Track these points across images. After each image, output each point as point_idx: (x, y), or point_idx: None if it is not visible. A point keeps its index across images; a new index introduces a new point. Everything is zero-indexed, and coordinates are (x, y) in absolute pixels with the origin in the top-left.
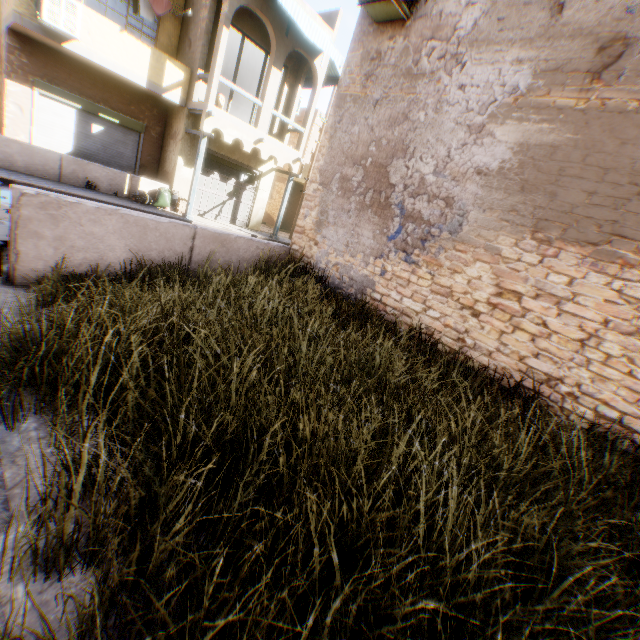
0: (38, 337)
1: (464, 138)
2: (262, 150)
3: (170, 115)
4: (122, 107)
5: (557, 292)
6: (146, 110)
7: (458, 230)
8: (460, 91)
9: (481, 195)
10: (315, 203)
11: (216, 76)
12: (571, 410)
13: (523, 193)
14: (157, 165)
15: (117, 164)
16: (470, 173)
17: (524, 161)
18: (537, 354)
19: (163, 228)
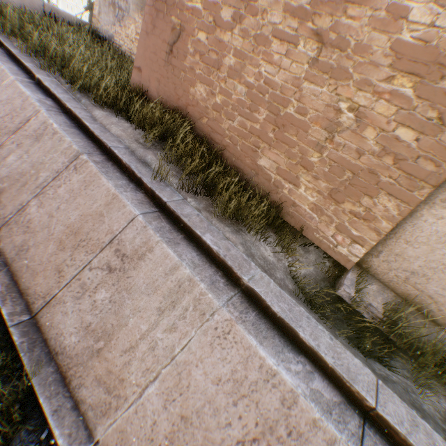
0: None
1: None
2: None
3: None
4: None
5: None
6: None
7: (129, 14)
8: None
9: (132, 1)
10: (98, 4)
11: None
12: None
13: None
14: None
15: None
16: None
17: None
18: None
19: None
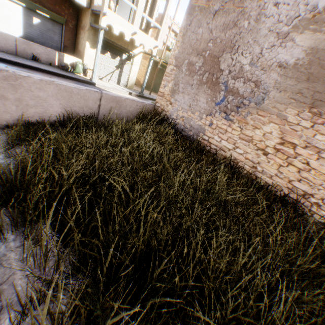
0: (9, 178)
1: (273, 41)
2: (136, 40)
3: (80, 14)
4: (50, 7)
5: (319, 146)
6: (65, 9)
7: (261, 102)
8: (275, 7)
9: (279, 81)
10: (171, 78)
11: None
12: (315, 212)
13: (308, 82)
14: (74, 46)
15: (50, 45)
16: (274, 66)
17: (312, 60)
18: (300, 180)
19: (82, 93)
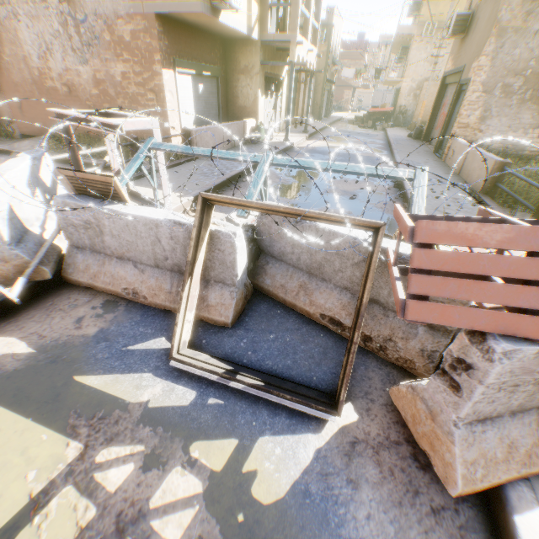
0: None
1: None
2: (307, 60)
3: (230, 50)
4: (208, 58)
5: None
6: (217, 52)
7: None
8: None
9: None
10: (477, 106)
11: (299, 5)
12: None
13: None
14: (226, 103)
15: (211, 115)
16: None
17: None
18: None
19: None
